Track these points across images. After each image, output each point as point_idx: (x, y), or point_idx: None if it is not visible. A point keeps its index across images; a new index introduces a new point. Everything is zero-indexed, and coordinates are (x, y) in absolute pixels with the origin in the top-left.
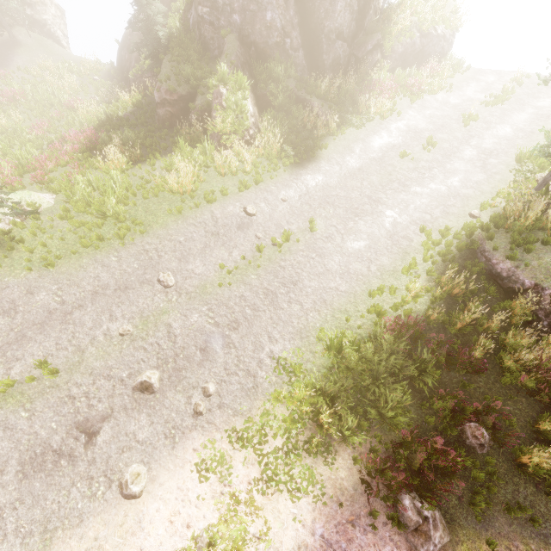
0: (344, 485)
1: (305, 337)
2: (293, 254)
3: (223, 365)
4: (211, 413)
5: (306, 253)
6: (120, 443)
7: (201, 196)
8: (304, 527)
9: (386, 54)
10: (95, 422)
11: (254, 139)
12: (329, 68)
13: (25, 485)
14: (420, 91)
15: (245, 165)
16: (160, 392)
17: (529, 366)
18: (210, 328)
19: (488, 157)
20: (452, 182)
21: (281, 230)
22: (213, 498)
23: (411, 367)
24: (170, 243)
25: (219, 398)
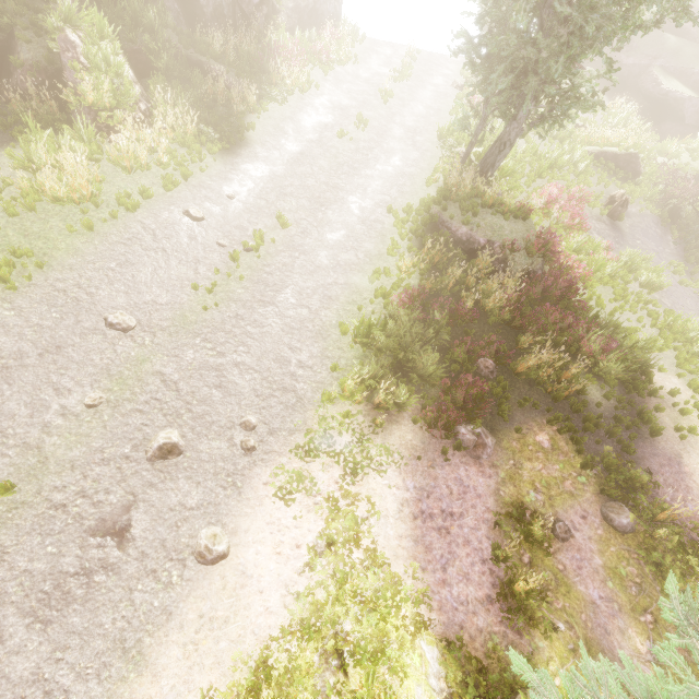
0: (414, 444)
1: (327, 337)
2: (274, 257)
3: (252, 394)
4: (265, 444)
5: (289, 253)
6: (168, 522)
7: (111, 203)
8: (399, 489)
9: (278, 9)
10: (116, 518)
11: (149, 118)
12: (211, 19)
13: (54, 631)
14: (329, 61)
15: (160, 154)
16: (189, 449)
17: (500, 306)
18: (215, 361)
19: (414, 135)
20: (394, 162)
21: (247, 232)
22: (309, 511)
23: (430, 330)
24: (96, 273)
25: (266, 425)
